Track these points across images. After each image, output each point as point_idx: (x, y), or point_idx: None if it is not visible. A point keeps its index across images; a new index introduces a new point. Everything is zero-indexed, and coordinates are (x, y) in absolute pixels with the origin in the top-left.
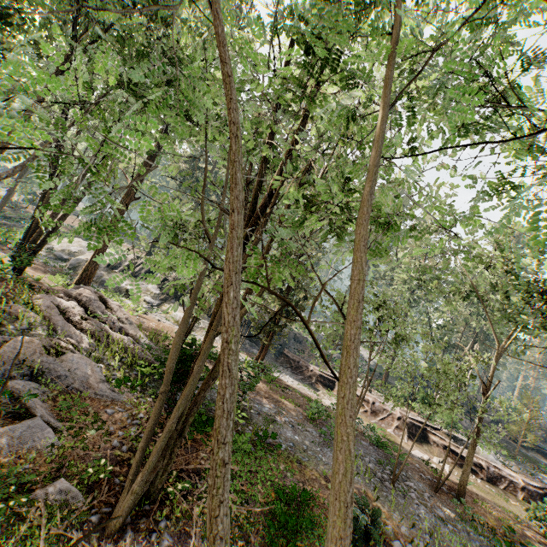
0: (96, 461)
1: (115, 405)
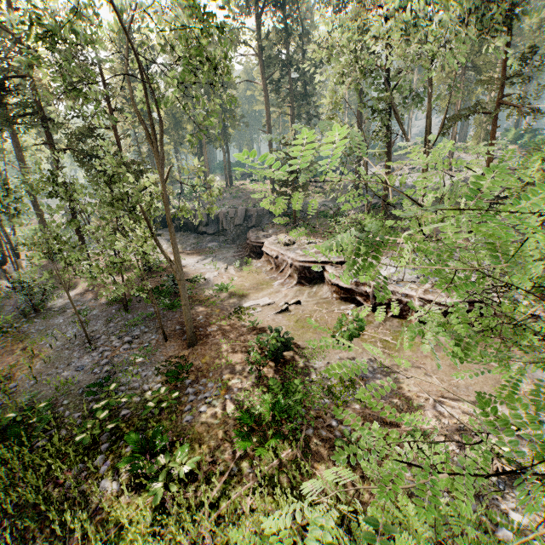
0: None
1: None
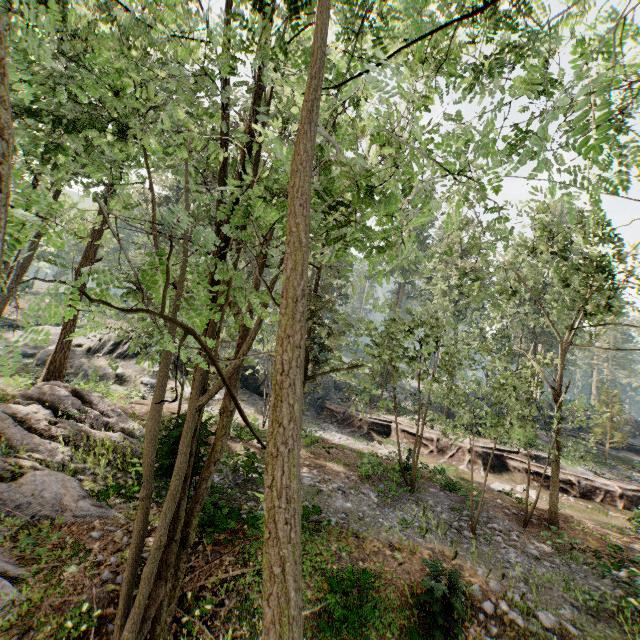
0: (76, 608)
1: (104, 524)
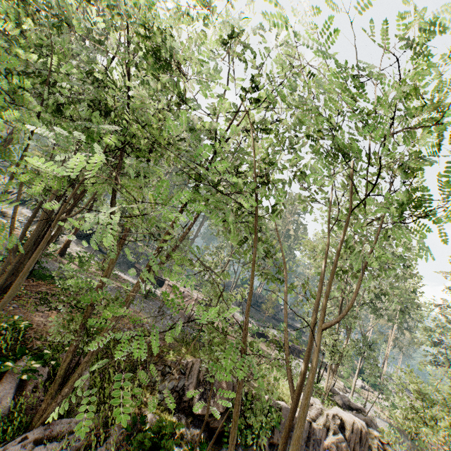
0: None
1: None
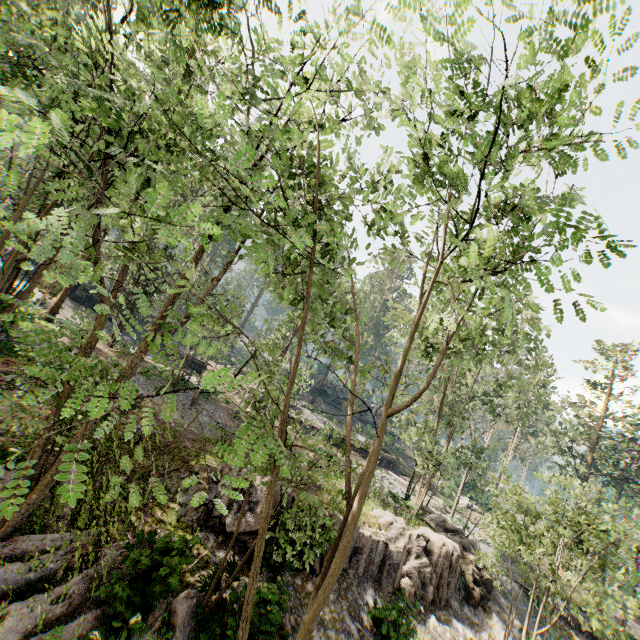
0: None
1: None
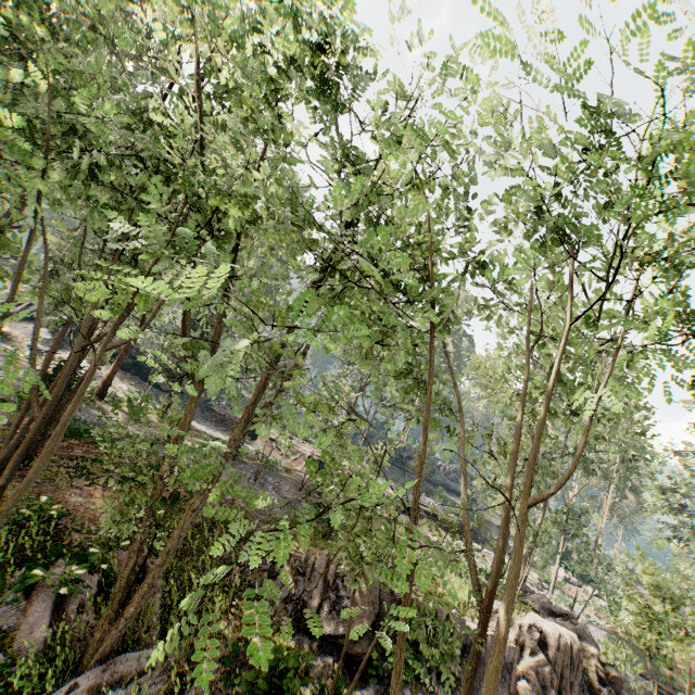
0: None
1: None
